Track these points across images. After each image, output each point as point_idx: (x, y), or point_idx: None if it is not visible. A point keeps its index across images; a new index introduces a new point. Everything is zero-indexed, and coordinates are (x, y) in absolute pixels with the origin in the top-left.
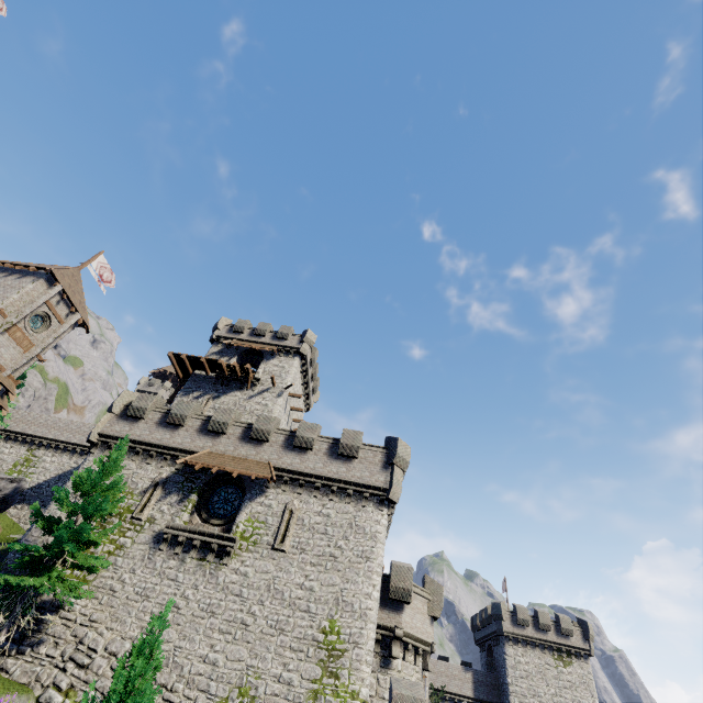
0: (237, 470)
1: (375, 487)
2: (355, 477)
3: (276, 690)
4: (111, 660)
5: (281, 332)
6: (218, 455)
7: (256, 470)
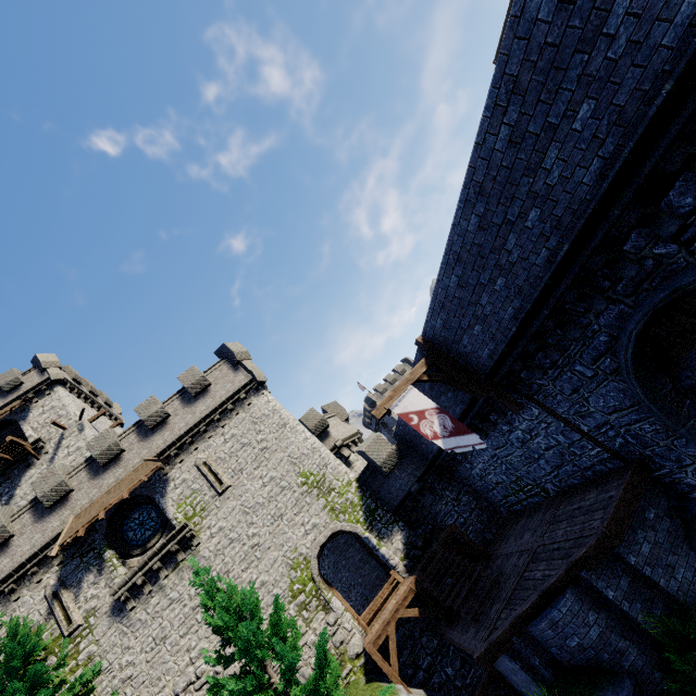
0: (125, 492)
1: (243, 386)
2: (223, 396)
3: (312, 539)
4: (191, 690)
5: (5, 383)
6: (88, 508)
7: (141, 474)
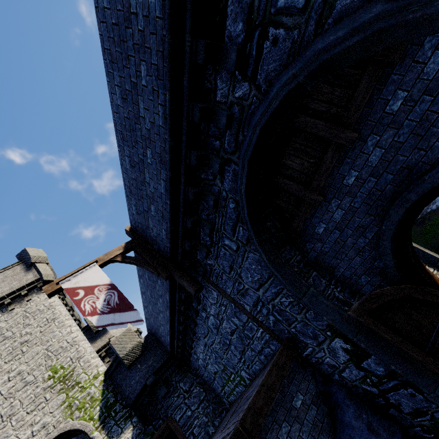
0: None
1: (28, 284)
2: (5, 291)
3: None
4: None
5: None
6: None
7: None
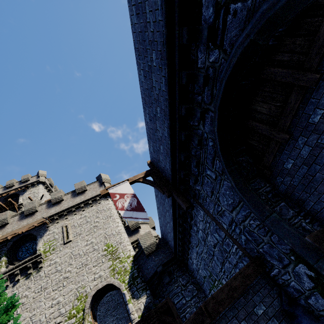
0: (24, 229)
1: (100, 194)
2: (89, 196)
3: (95, 284)
4: None
5: (23, 178)
6: (8, 233)
7: (36, 223)
